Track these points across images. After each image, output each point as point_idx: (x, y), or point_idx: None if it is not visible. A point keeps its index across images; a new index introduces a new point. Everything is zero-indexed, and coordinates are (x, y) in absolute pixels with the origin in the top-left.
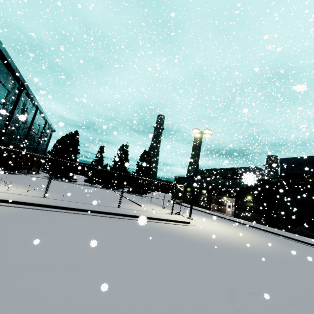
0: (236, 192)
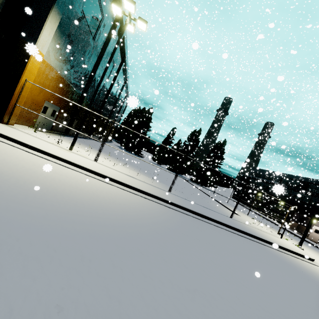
0: None
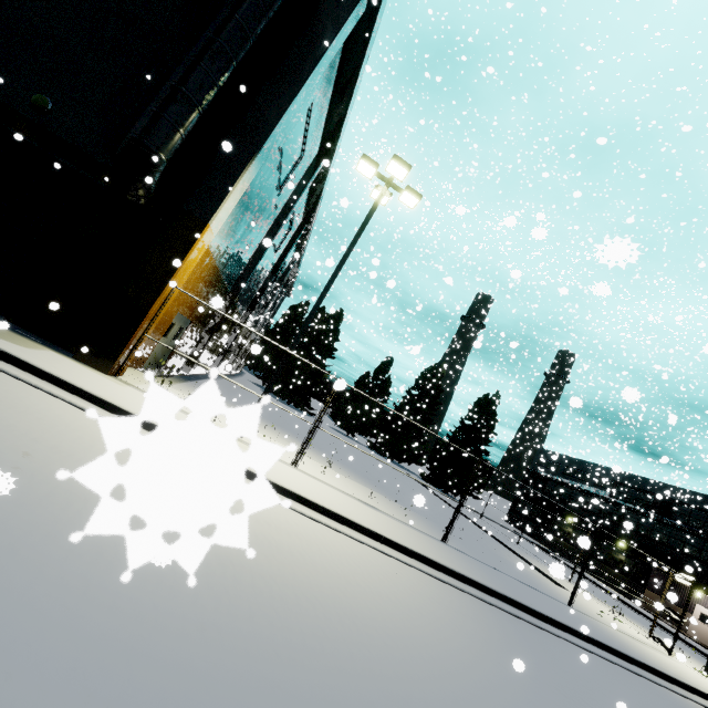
0: None
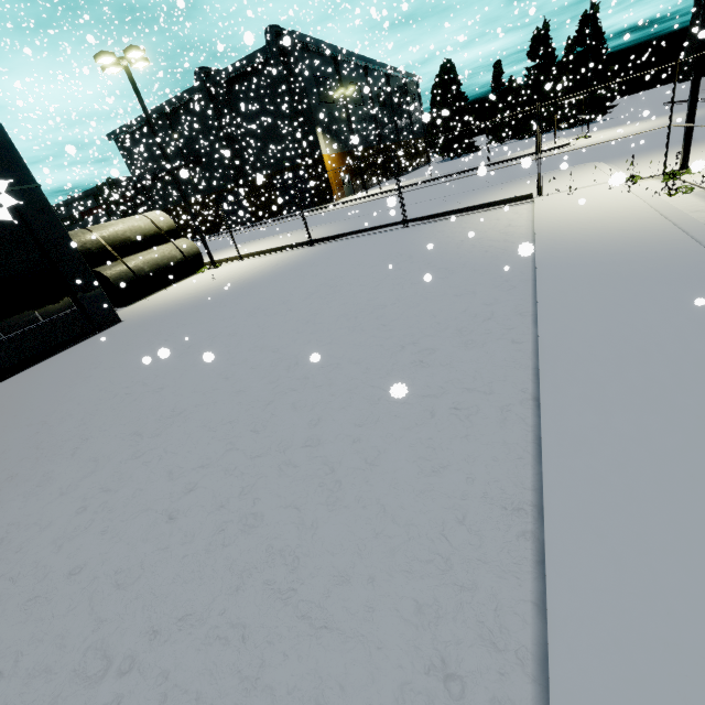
0: None
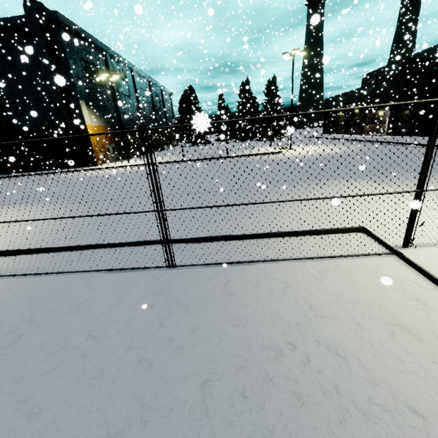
0: (392, 100)
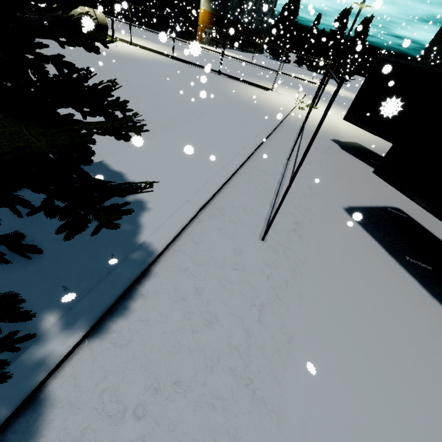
0: None
